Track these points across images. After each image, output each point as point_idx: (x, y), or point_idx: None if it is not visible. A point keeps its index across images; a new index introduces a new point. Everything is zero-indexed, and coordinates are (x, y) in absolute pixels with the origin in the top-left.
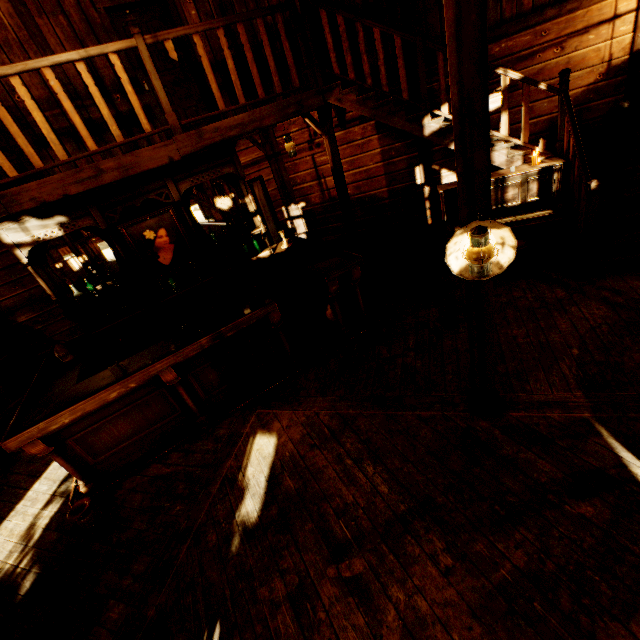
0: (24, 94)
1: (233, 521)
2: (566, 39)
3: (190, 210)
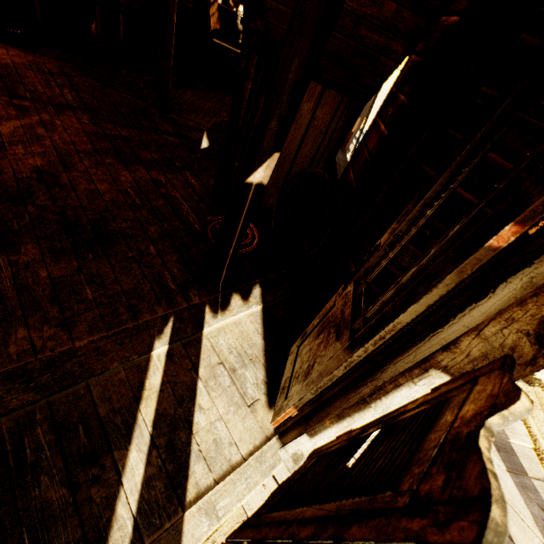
0: None
1: None
2: None
3: None
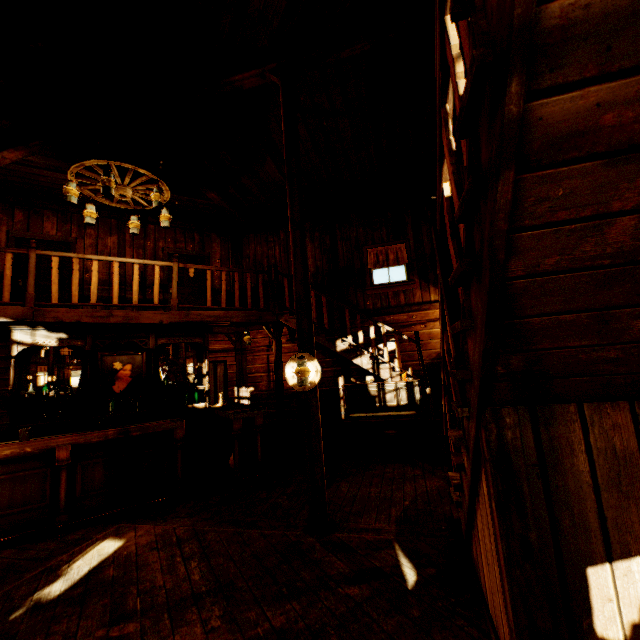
0: (95, 268)
1: (29, 597)
2: (426, 322)
3: (158, 359)
